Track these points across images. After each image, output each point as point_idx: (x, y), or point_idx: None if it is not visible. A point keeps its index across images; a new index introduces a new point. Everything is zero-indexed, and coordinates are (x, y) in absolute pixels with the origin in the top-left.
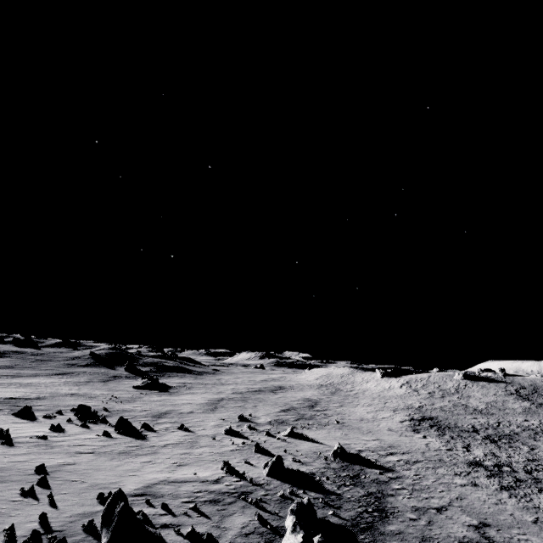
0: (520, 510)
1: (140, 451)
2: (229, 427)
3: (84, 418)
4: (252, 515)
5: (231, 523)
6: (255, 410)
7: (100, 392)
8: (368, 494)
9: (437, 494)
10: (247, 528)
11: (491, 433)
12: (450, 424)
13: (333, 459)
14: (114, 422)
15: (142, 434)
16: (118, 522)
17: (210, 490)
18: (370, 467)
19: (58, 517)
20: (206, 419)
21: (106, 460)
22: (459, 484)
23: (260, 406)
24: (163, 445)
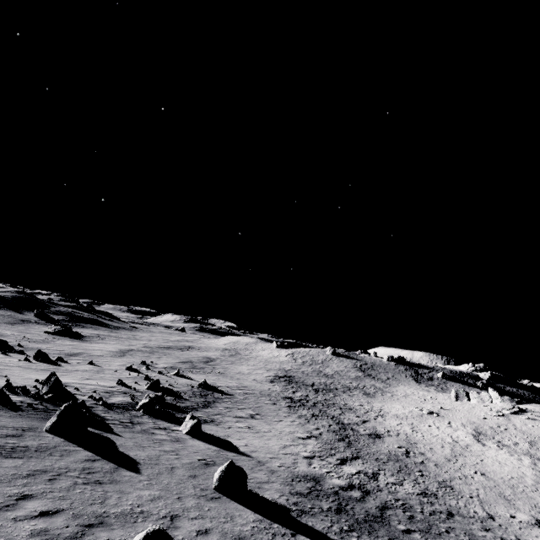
0: (285, 413)
1: (57, 371)
2: (130, 365)
3: (2, 349)
4: (128, 399)
5: (115, 399)
6: (158, 359)
7: (10, 332)
8: (206, 401)
9: (247, 404)
10: (123, 401)
11: (321, 387)
12: (300, 381)
13: (197, 387)
14: (30, 354)
15: (58, 364)
16: (53, 383)
17: (106, 389)
18: (219, 393)
19: (15, 384)
20: (113, 361)
21: (33, 371)
22: (265, 403)
23: (163, 358)
24: (75, 370)
